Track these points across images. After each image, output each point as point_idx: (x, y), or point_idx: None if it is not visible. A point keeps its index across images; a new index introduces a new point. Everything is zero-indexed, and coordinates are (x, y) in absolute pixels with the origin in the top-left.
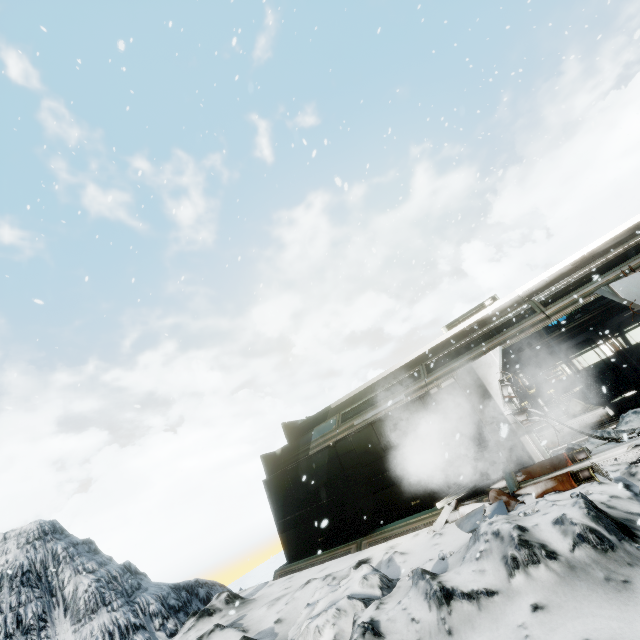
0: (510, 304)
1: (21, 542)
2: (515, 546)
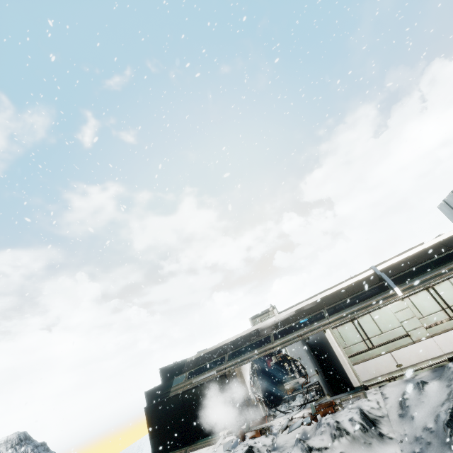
0: (270, 325)
1: (8, 446)
2: None
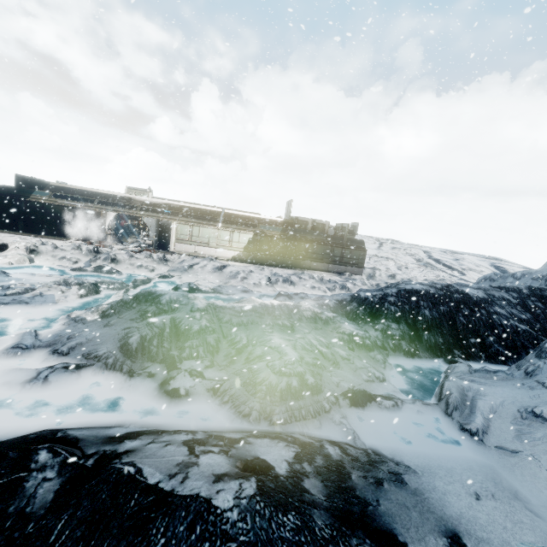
0: (142, 201)
1: None
2: (76, 247)
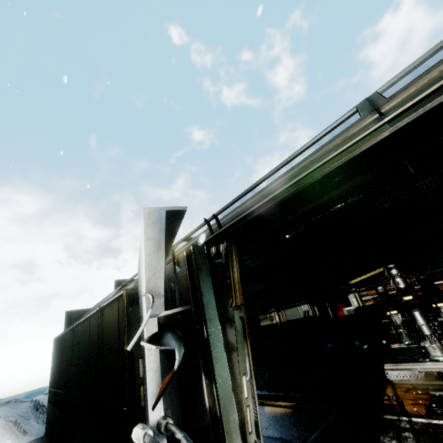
0: None
1: None
2: None
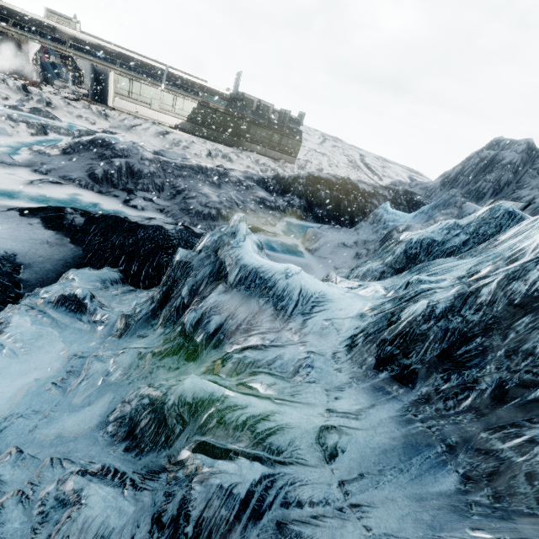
0: (69, 34)
1: None
2: (1, 80)
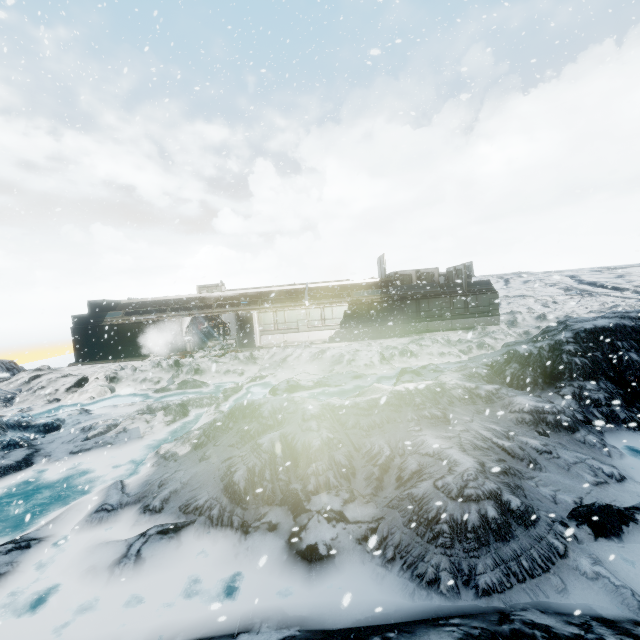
0: (216, 297)
1: None
2: (156, 364)
